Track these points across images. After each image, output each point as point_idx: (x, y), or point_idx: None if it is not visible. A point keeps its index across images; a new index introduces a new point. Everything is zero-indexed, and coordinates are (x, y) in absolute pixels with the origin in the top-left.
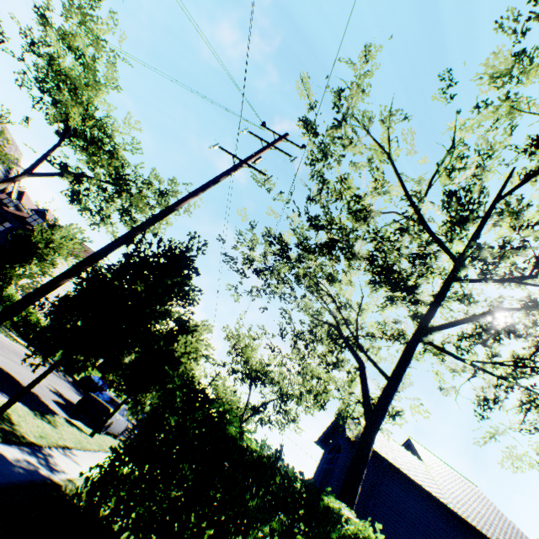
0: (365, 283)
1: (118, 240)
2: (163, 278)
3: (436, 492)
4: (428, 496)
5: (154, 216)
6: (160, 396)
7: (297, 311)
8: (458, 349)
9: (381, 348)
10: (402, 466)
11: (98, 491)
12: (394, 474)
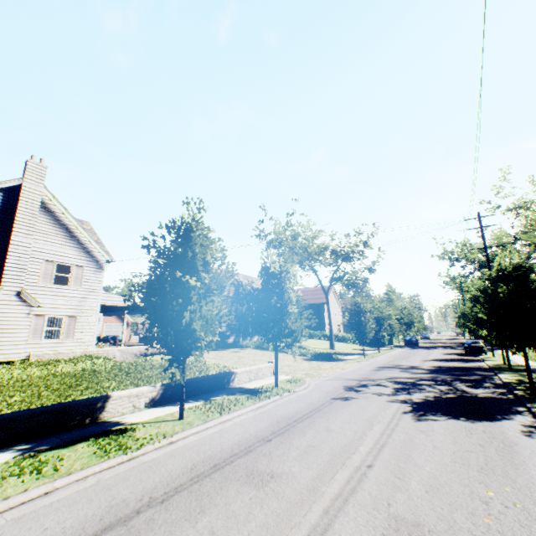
0: None
1: None
2: None
3: None
4: None
5: None
6: None
7: None
8: None
9: None
10: None
11: None
12: None
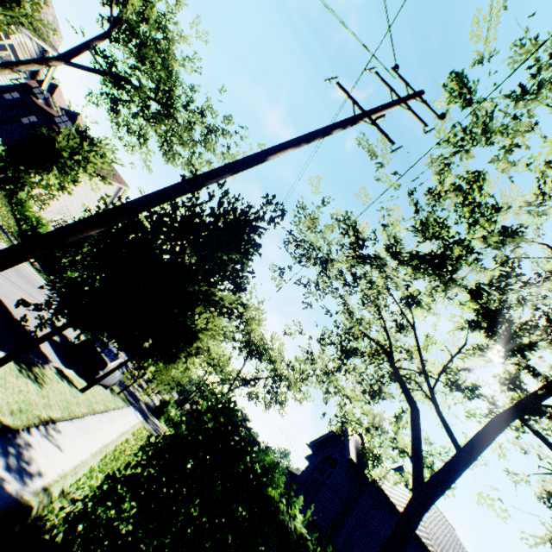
0: (451, 316)
1: (181, 185)
2: (217, 249)
3: (425, 537)
4: (416, 540)
5: (238, 160)
6: (184, 414)
7: (346, 318)
8: (549, 435)
9: (435, 392)
10: (398, 503)
11: (79, 523)
12: (388, 509)
